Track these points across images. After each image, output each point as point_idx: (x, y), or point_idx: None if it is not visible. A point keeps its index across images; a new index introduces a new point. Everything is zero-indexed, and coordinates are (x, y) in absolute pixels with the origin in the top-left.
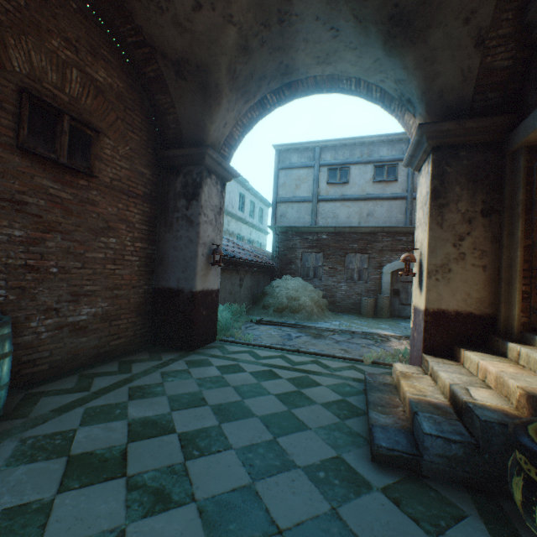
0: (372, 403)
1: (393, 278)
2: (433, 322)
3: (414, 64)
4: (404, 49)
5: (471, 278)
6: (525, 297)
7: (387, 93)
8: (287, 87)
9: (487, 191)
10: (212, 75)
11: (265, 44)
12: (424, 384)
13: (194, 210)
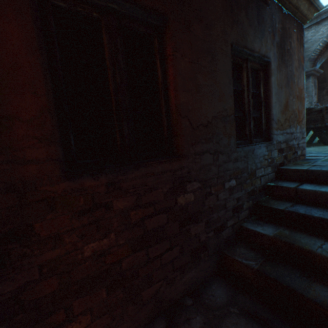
0: None
1: None
2: None
3: None
4: None
5: None
6: None
7: None
8: None
9: None
10: None
11: None
12: None
13: None
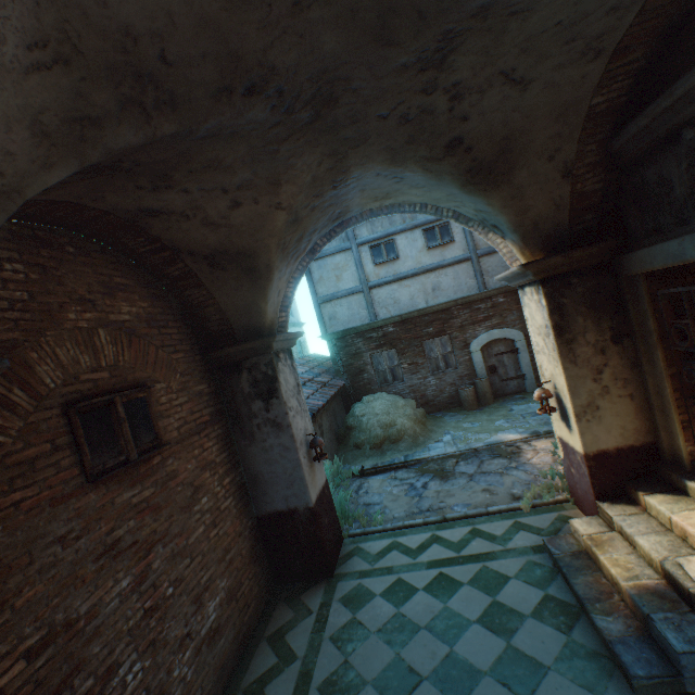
0: (586, 599)
1: (485, 354)
2: (597, 466)
3: (501, 203)
4: (488, 192)
5: (621, 409)
6: (685, 425)
7: (463, 215)
8: (338, 226)
9: (611, 316)
10: (260, 258)
11: (316, 207)
12: (623, 552)
13: (277, 410)
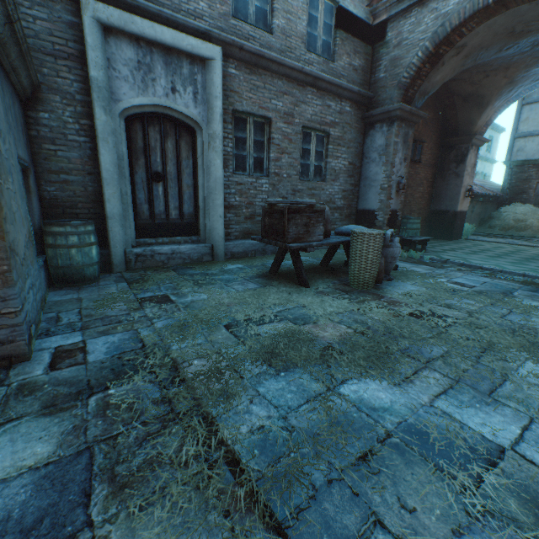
0: None
1: None
2: None
3: None
4: None
5: None
6: None
7: None
8: (538, 83)
9: None
10: (485, 99)
11: (524, 76)
12: None
13: (460, 169)
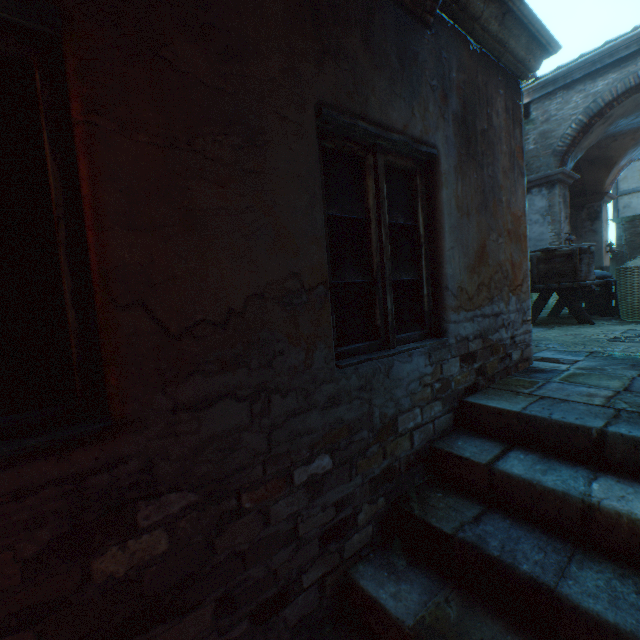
0: None
1: None
2: None
3: None
4: None
5: None
6: None
7: None
8: None
9: None
10: (612, 160)
11: None
12: None
13: (596, 226)
